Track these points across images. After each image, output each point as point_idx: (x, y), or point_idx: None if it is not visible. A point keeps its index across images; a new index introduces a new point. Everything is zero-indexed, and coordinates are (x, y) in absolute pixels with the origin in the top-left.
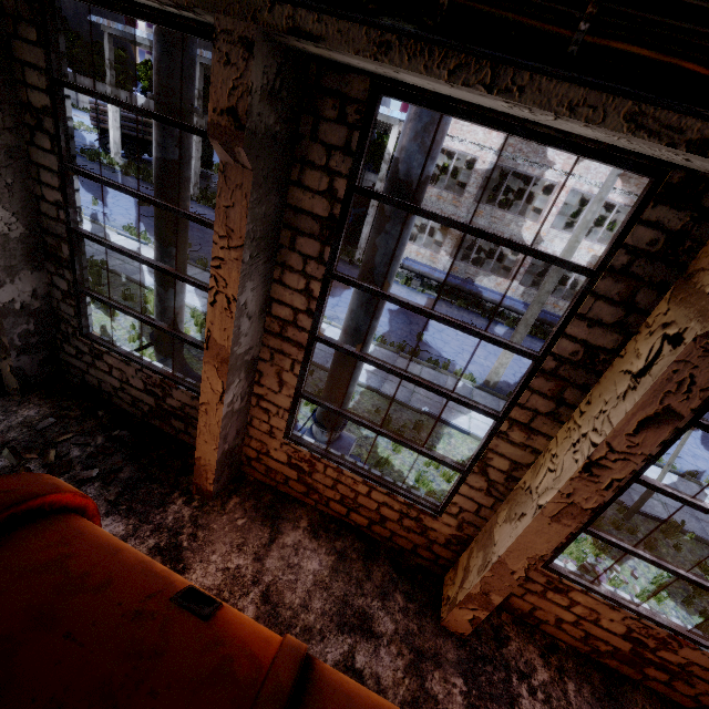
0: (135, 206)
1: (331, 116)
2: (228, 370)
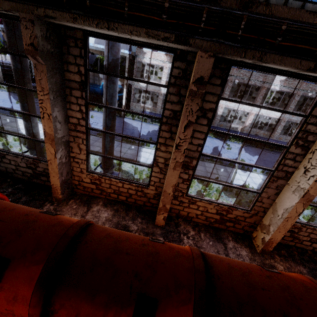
0: (15, 104)
1: (73, 45)
2: (55, 143)
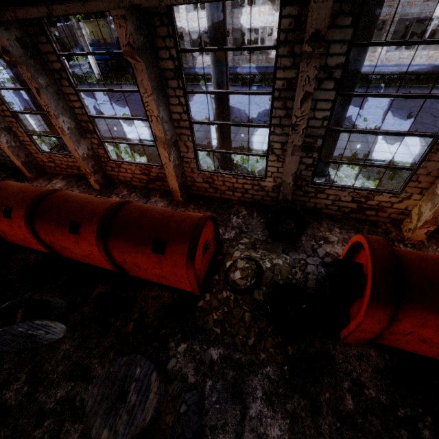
0: None
1: None
2: None
